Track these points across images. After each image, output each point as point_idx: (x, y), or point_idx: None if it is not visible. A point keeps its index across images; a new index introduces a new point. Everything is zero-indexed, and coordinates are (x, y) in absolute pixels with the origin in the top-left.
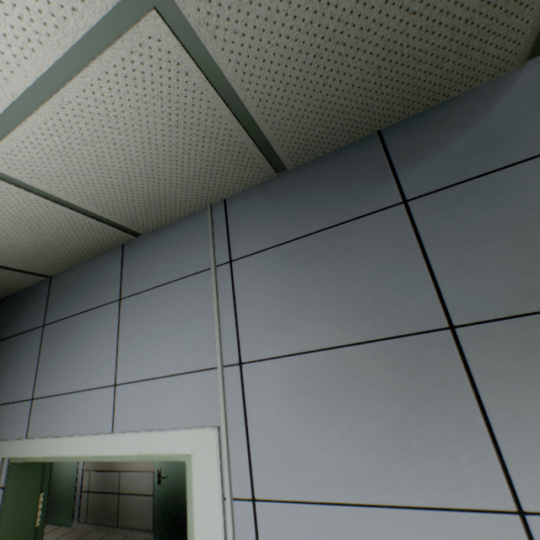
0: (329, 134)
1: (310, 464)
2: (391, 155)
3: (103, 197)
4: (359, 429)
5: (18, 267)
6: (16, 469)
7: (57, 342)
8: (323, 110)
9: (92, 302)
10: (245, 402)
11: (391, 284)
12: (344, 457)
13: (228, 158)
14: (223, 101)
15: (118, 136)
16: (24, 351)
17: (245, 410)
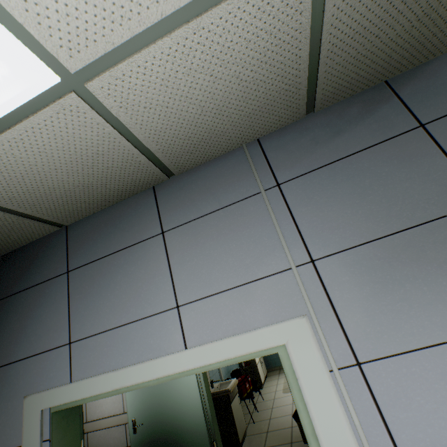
0: (356, 81)
1: (402, 322)
2: (401, 96)
3: (168, 132)
4: (436, 286)
5: (41, 215)
6: (57, 419)
7: (91, 283)
8: (364, 59)
9: (128, 240)
10: (326, 290)
11: (429, 181)
12: (430, 309)
13: (282, 97)
14: (309, 42)
15: (218, 68)
16: (46, 300)
17: (328, 296)
